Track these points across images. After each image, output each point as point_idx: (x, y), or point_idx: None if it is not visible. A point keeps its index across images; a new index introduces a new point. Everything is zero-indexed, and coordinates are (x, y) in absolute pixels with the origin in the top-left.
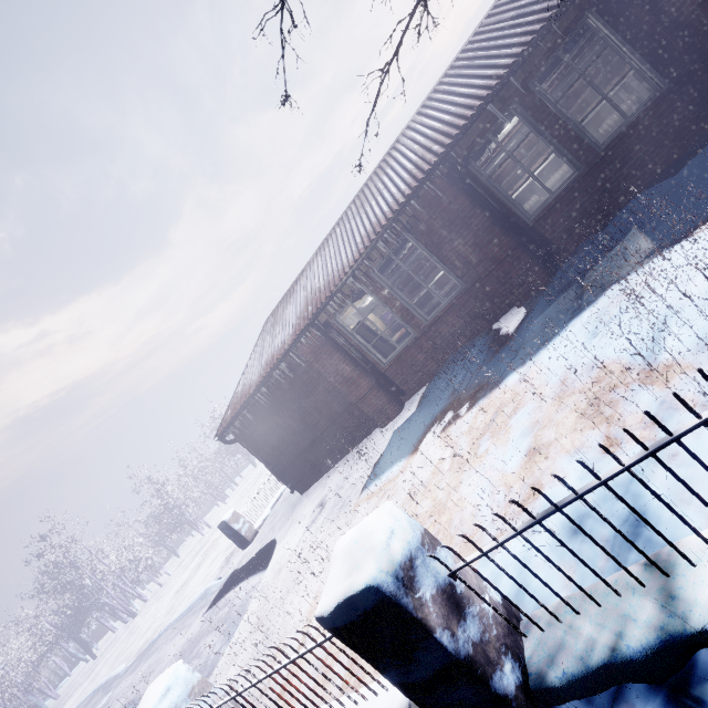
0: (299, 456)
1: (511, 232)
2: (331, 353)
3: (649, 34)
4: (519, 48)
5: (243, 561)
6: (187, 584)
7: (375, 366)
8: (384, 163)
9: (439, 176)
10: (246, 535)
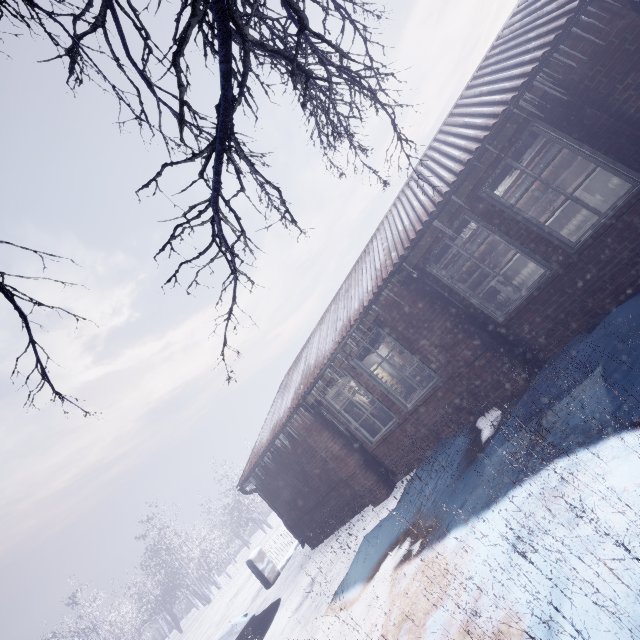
0: (306, 514)
1: (479, 333)
2: (320, 431)
3: (612, 132)
4: (460, 165)
5: (262, 606)
6: (237, 595)
7: (363, 444)
8: (368, 248)
9: (396, 283)
10: (268, 577)
